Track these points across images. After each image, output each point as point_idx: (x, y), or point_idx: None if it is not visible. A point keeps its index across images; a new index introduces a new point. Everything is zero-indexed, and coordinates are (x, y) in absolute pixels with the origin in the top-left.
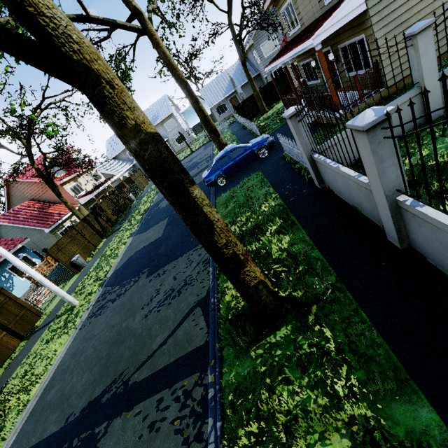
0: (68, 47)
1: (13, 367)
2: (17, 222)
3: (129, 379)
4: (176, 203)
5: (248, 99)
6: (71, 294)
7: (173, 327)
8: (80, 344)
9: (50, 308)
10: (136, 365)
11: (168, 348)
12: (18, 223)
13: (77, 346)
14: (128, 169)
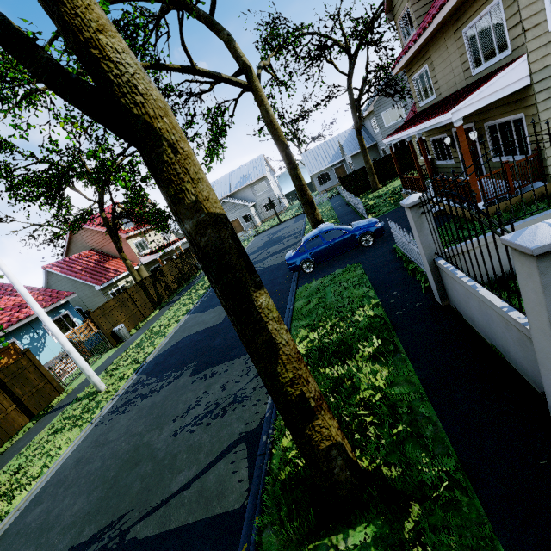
0: (129, 99)
1: (9, 455)
2: (70, 272)
3: (128, 530)
4: (231, 310)
5: (357, 171)
6: (101, 373)
7: (204, 464)
8: (90, 448)
9: (74, 385)
10: (144, 509)
11: (190, 497)
12: (70, 274)
13: (85, 451)
14: None
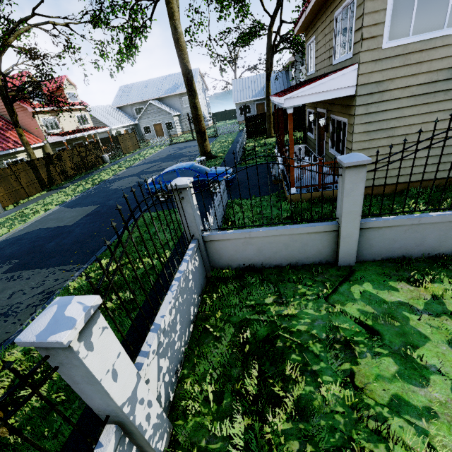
0: None
1: None
2: None
3: None
4: None
5: (261, 114)
6: None
7: None
8: None
9: None
10: None
11: None
12: None
13: None
14: (127, 125)
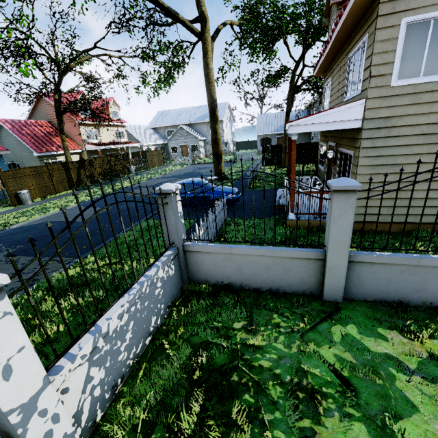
0: None
1: None
2: (18, 133)
3: None
4: None
5: (278, 146)
6: None
7: None
8: None
9: None
10: None
11: None
12: (17, 134)
13: None
14: (158, 144)
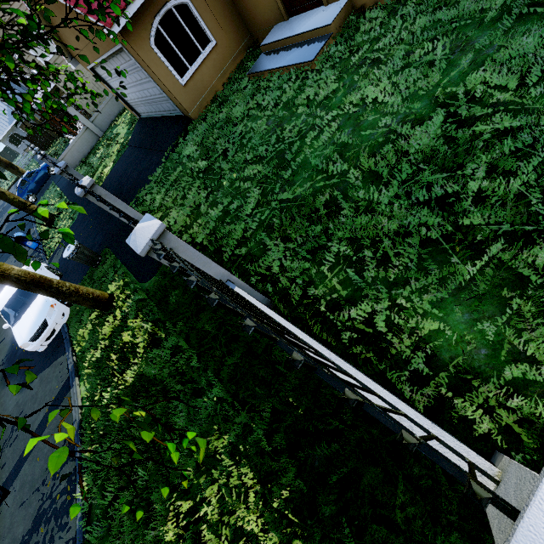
0: None
1: None
2: None
3: None
4: None
5: (34, 128)
6: None
7: None
8: None
9: None
10: None
11: None
12: None
13: None
14: None
